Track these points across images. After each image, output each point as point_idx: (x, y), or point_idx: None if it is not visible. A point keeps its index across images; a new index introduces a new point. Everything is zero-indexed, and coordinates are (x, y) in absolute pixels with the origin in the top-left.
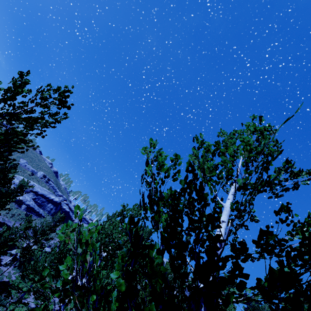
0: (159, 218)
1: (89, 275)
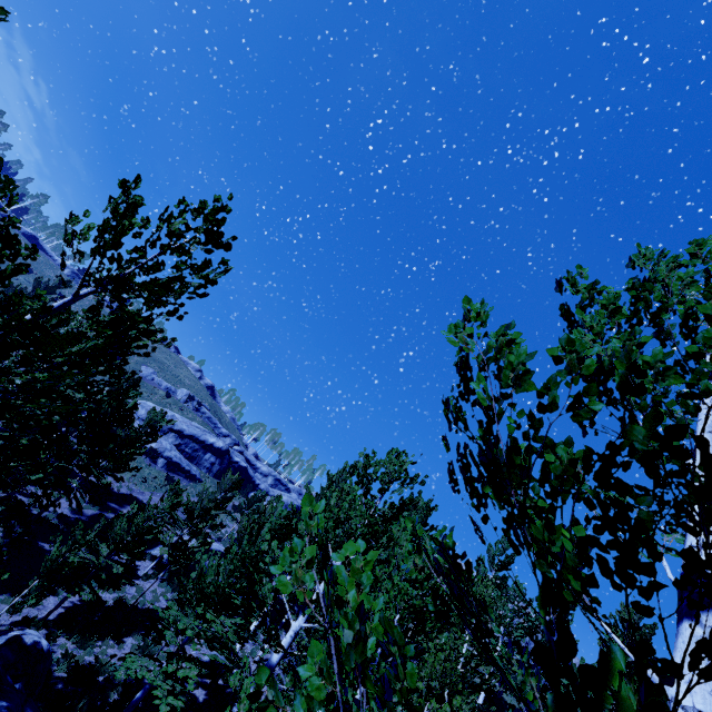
0: (550, 534)
1: (389, 710)
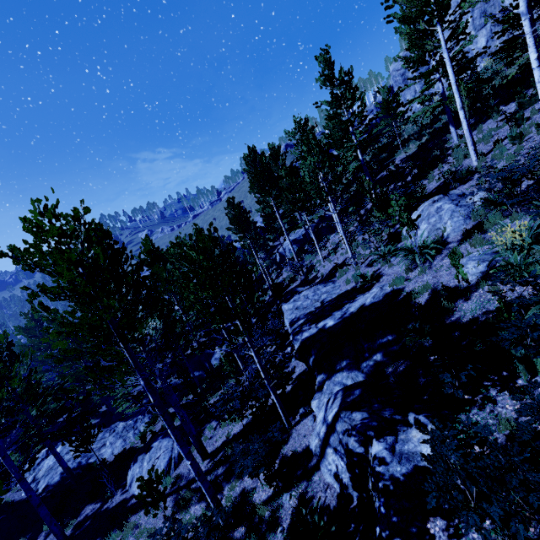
0: None
1: None
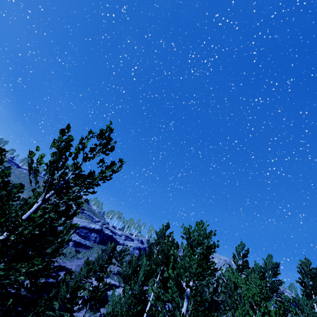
0: None
1: None
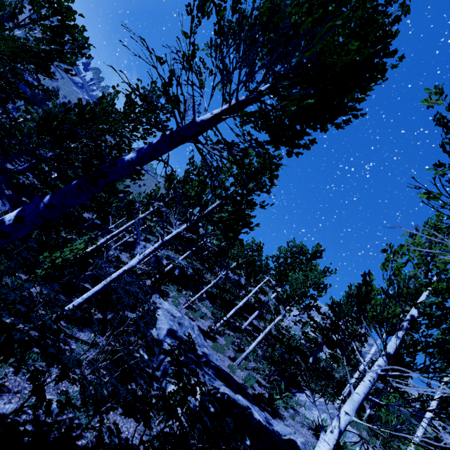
0: None
1: None
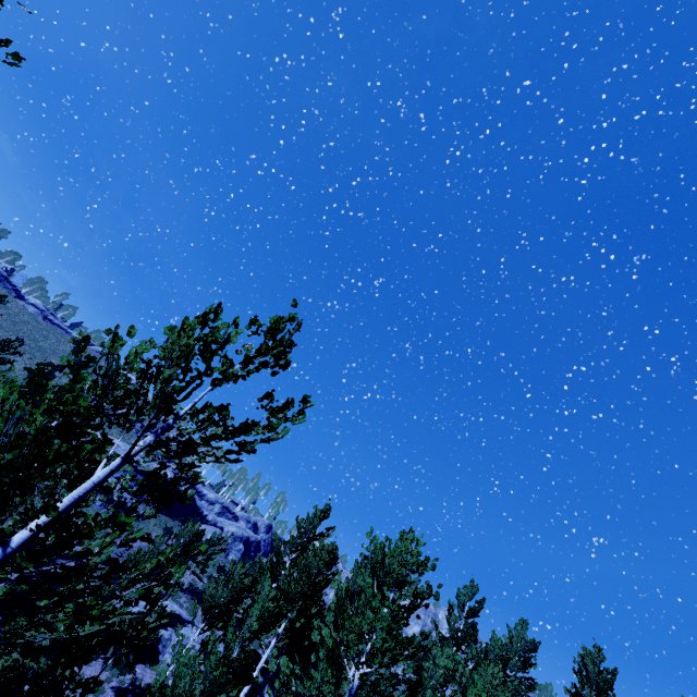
0: None
1: None
